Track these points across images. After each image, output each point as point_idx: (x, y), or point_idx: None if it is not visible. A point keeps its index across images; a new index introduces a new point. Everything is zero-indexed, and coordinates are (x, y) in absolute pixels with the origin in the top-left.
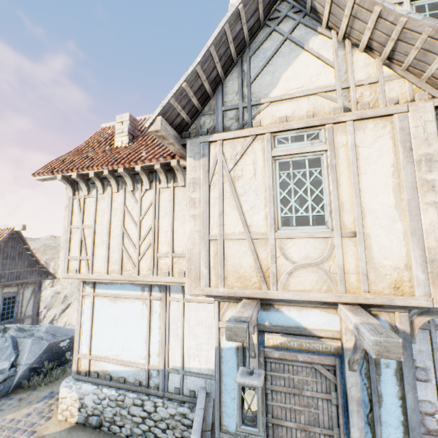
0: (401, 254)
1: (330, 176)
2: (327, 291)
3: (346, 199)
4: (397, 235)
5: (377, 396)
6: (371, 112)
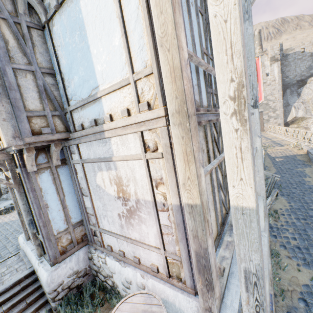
0: None
1: None
2: None
3: None
4: None
5: (27, 201)
6: None
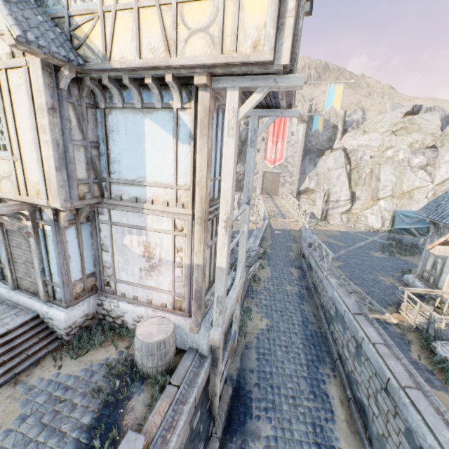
0: (38, 174)
1: (2, 116)
2: (15, 194)
3: (13, 134)
4: (35, 161)
5: (46, 251)
6: (11, 63)
